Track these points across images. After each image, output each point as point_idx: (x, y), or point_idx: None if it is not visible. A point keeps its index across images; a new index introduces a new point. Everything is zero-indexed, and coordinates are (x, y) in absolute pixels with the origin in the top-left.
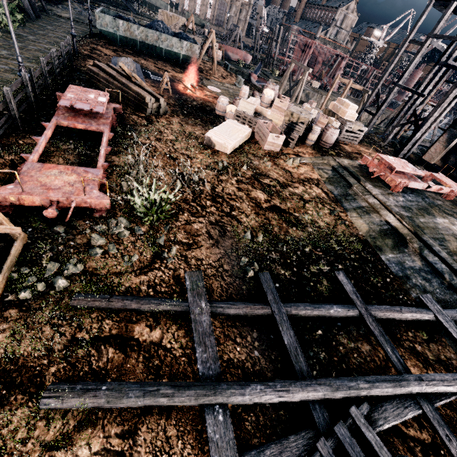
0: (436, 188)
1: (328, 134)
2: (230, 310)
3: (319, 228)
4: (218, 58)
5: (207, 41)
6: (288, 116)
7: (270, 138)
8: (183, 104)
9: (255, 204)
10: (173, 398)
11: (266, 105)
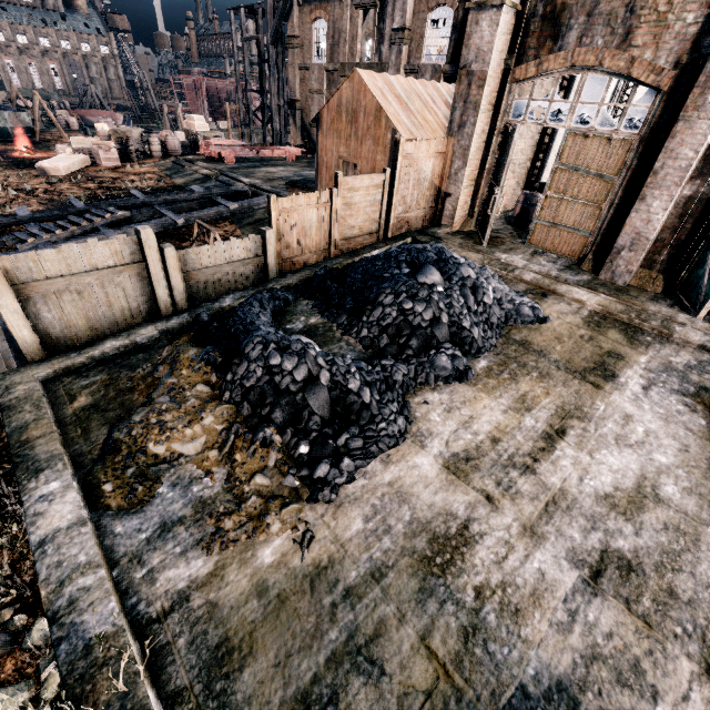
0: (269, 153)
1: (169, 142)
2: (47, 211)
3: (140, 188)
4: (74, 127)
5: (34, 105)
6: (114, 135)
7: (103, 154)
8: (19, 163)
9: (85, 189)
10: (2, 220)
11: (106, 138)
